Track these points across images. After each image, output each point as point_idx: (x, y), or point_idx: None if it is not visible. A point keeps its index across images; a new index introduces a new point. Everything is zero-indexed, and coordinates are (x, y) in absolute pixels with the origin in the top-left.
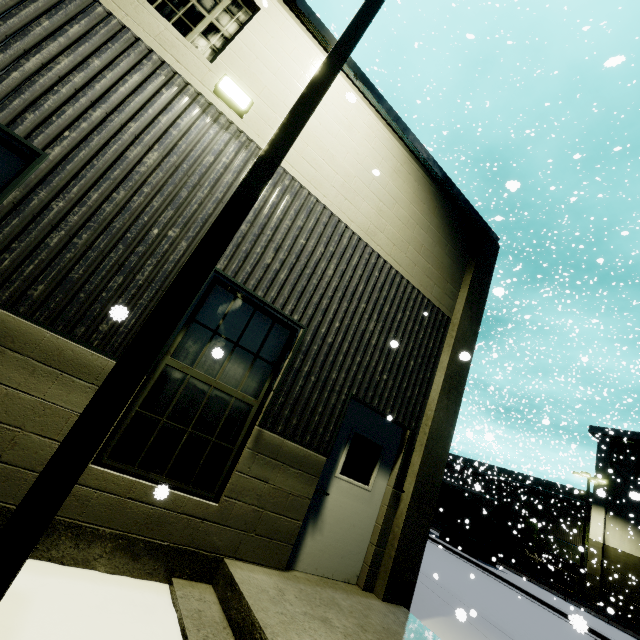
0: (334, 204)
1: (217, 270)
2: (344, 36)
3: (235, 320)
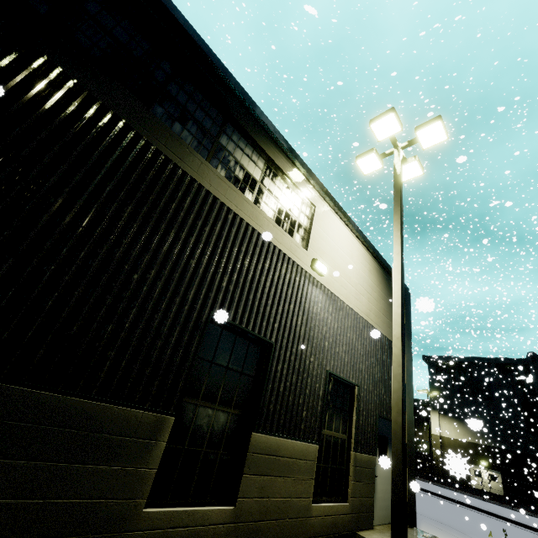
0: (354, 305)
1: (329, 371)
2: (401, 268)
3: (333, 393)
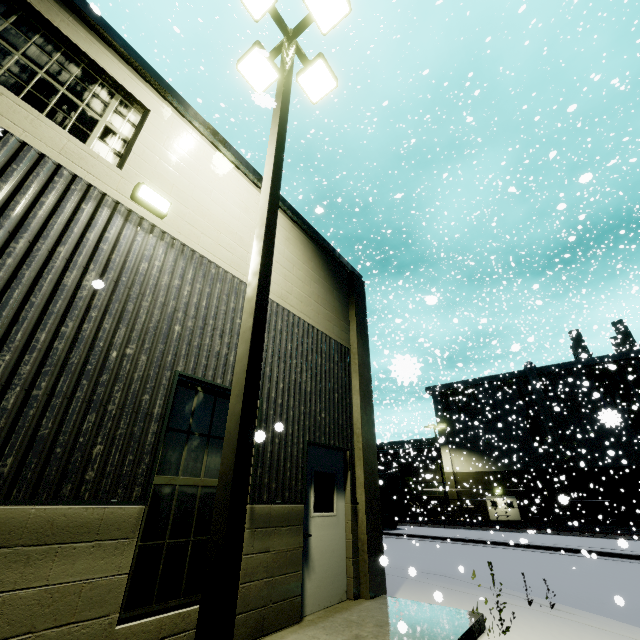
0: None
1: (181, 373)
2: (274, 173)
3: (202, 414)
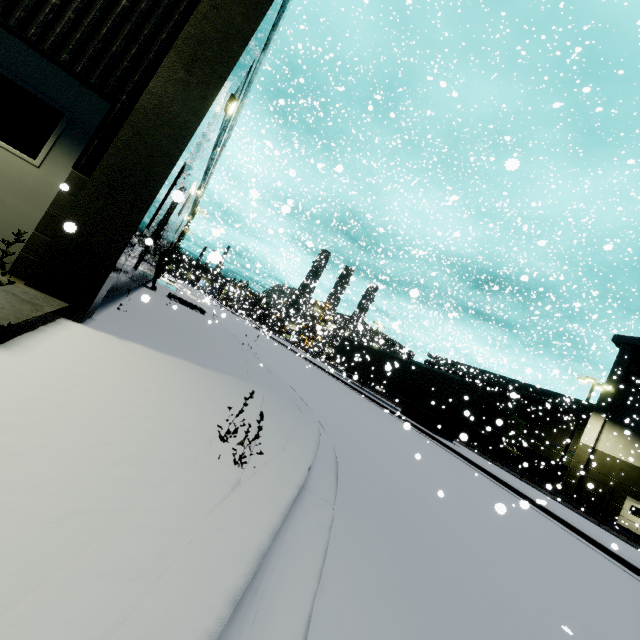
0: None
1: None
2: None
3: None
